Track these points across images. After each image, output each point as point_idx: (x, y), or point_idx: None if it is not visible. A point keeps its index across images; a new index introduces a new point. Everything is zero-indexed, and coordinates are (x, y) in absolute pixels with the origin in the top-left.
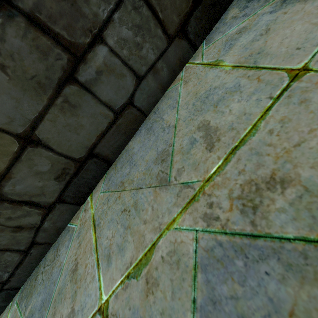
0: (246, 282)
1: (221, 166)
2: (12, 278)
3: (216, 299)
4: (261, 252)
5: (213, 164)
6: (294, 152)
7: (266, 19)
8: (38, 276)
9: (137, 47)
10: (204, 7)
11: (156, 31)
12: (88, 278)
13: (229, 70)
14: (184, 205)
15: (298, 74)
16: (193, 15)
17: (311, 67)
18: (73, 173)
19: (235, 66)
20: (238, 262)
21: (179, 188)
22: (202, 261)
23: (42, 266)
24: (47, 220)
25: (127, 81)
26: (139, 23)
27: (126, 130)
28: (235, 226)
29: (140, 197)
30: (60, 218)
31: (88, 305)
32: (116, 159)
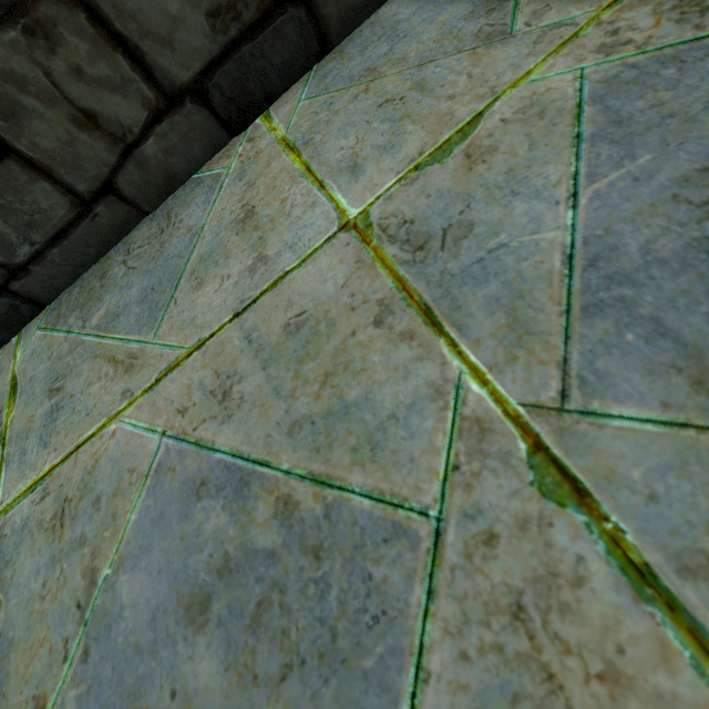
0: (679, 85)
1: None
2: (36, 266)
3: (624, 118)
4: (708, 49)
5: None
6: None
7: None
8: (110, 270)
9: None
10: None
11: None
12: (296, 211)
13: None
14: (553, 49)
15: None
16: None
17: None
18: (249, 22)
19: None
20: (667, 72)
21: (538, 34)
22: (595, 94)
23: (121, 254)
24: (155, 136)
25: None
26: None
27: None
28: (665, 40)
29: (433, 72)
30: (184, 147)
31: (309, 236)
32: (341, 43)
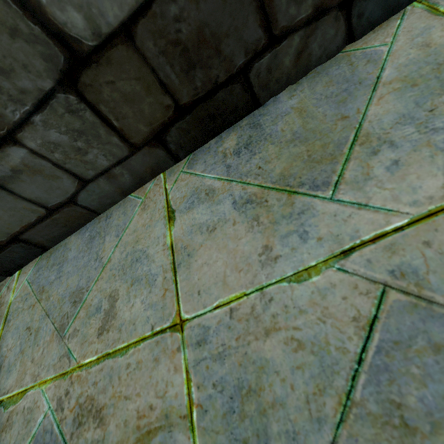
0: None
1: (92, 363)
2: None
3: None
4: None
5: (91, 354)
6: (121, 402)
7: (225, 208)
8: None
9: (79, 152)
10: (196, 117)
11: (109, 138)
12: None
13: (166, 246)
14: (57, 374)
15: (176, 325)
16: (175, 126)
17: (184, 329)
18: None
19: (171, 247)
20: None
21: (64, 351)
22: (38, 435)
23: None
24: None
25: (65, 183)
26: (80, 128)
27: (68, 224)
28: (65, 428)
29: (44, 327)
30: None
31: None
32: (54, 246)
